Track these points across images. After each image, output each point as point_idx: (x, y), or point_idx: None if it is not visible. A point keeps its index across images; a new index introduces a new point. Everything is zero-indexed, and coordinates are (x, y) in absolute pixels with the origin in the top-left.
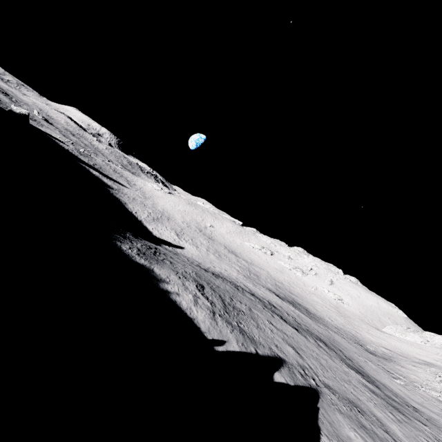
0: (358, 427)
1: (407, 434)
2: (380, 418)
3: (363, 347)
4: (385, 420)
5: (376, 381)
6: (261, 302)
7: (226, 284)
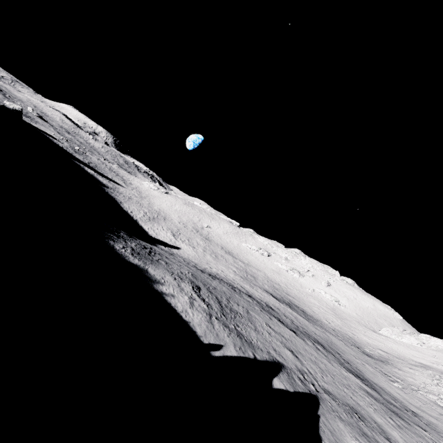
0: (360, 435)
1: (408, 440)
2: (380, 425)
3: (360, 350)
4: (385, 426)
5: (374, 385)
6: (258, 304)
7: (223, 286)
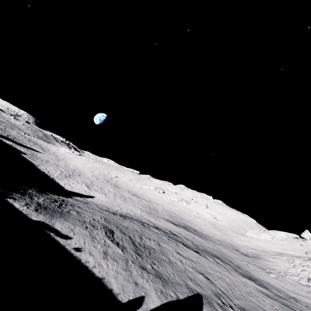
0: None
1: None
2: None
3: (240, 252)
4: None
5: (262, 282)
6: (165, 234)
7: (134, 223)
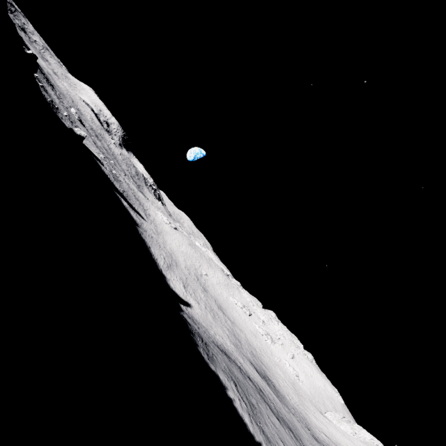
0: None
1: None
2: None
3: (311, 432)
4: None
5: None
6: (256, 389)
7: (238, 371)
